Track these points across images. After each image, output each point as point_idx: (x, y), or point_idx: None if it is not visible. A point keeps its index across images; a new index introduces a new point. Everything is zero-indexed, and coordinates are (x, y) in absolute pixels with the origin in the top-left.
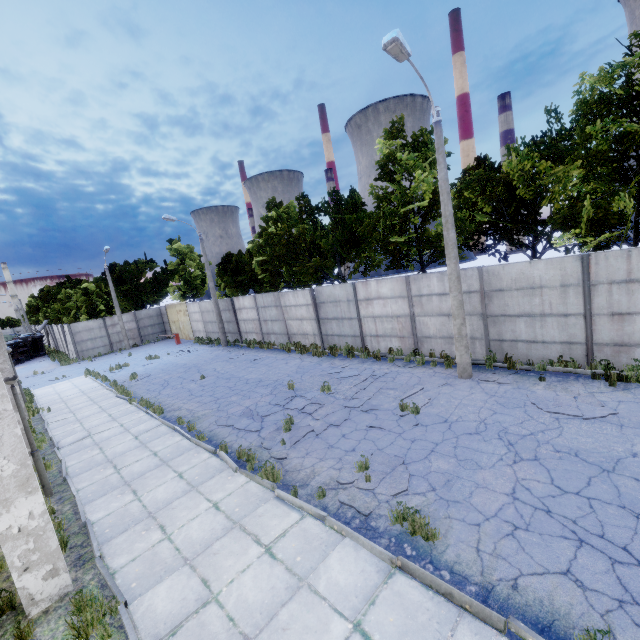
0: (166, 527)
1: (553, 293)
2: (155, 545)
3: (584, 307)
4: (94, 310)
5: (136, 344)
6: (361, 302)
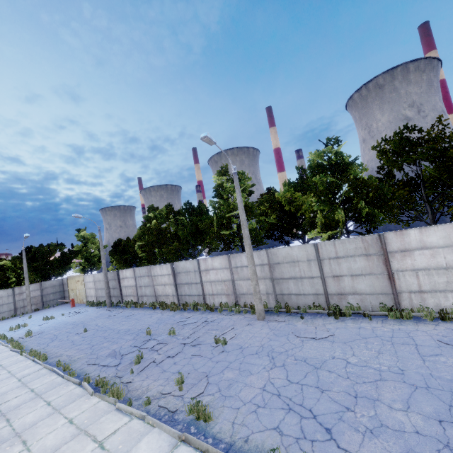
0: (27, 441)
1: (304, 264)
2: None
3: (320, 272)
4: (6, 282)
5: (37, 308)
6: (202, 272)
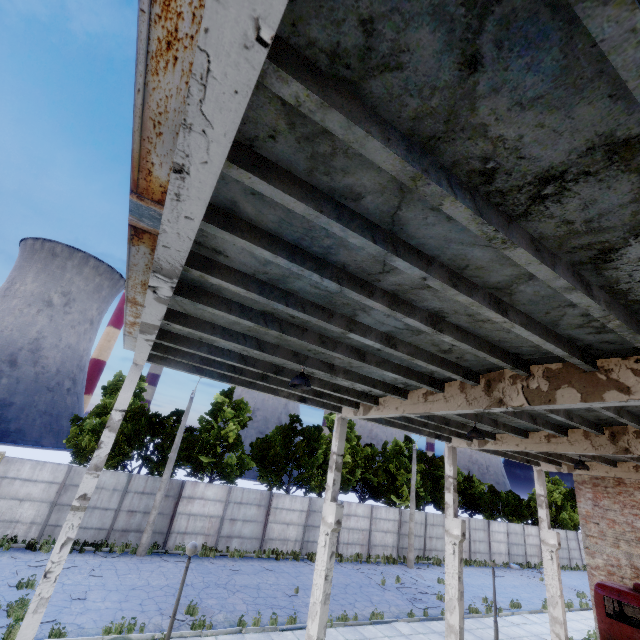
0: (520, 636)
1: (419, 526)
2: (530, 639)
3: (424, 533)
4: None
5: None
6: (344, 516)
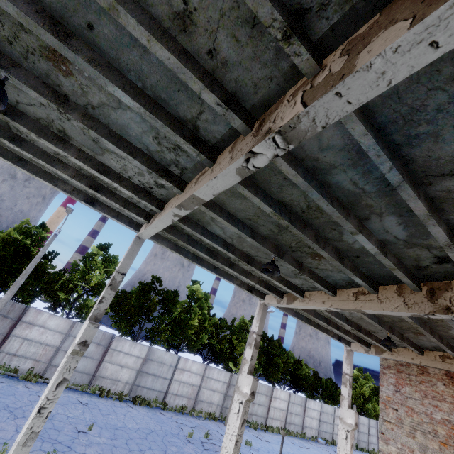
0: None
1: None
2: None
3: None
4: None
5: None
6: (178, 369)
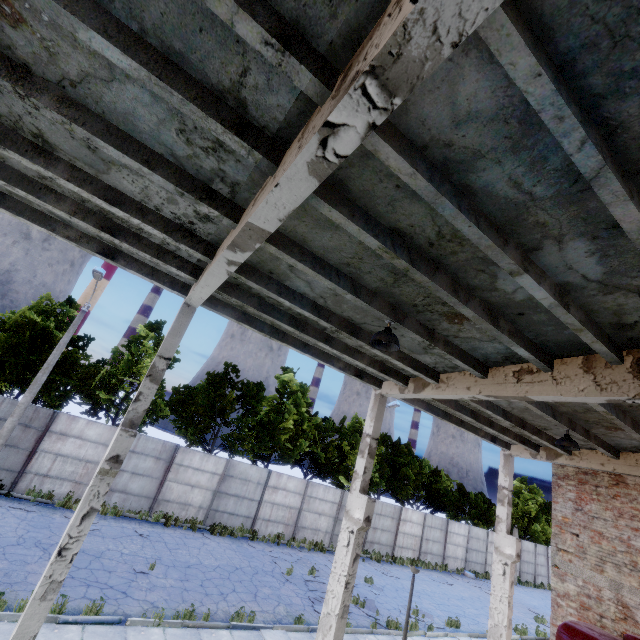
0: None
1: None
2: None
3: None
4: None
5: None
6: (269, 488)
